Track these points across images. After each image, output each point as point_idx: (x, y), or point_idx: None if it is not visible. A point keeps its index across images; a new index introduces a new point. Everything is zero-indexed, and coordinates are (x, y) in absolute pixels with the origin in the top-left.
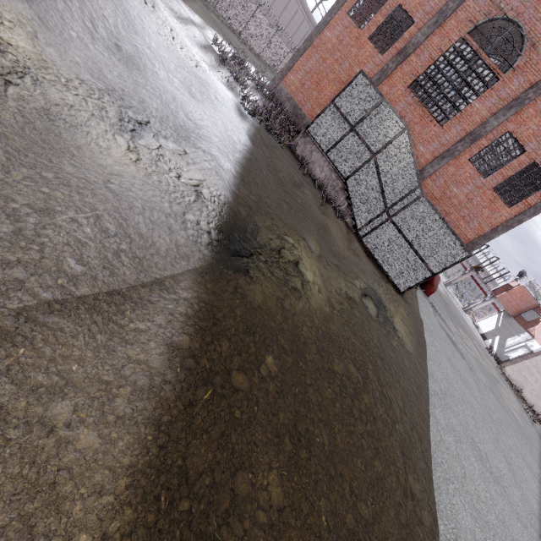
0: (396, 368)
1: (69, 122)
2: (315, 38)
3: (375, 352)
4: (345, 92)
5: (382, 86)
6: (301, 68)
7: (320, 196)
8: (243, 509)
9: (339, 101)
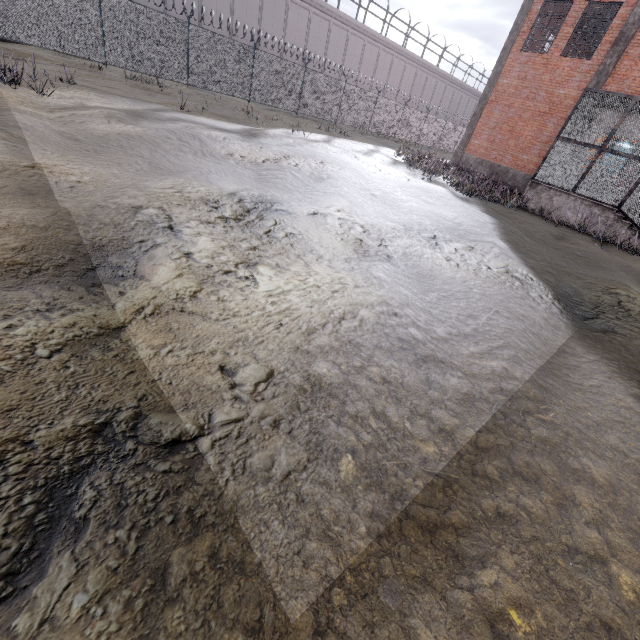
0: None
1: (417, 256)
2: (490, 93)
3: None
4: (571, 120)
5: (606, 88)
6: (483, 128)
7: (590, 240)
8: None
9: (567, 133)
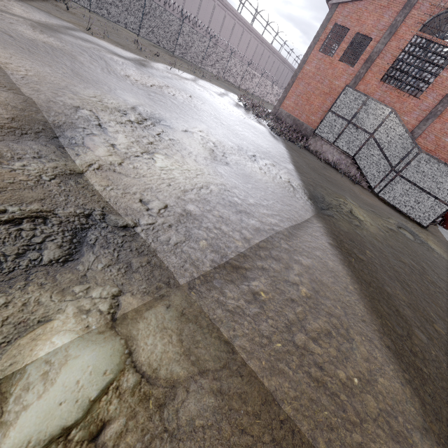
0: (444, 268)
1: (243, 164)
2: (299, 73)
3: (424, 257)
4: (337, 102)
5: (359, 86)
6: (293, 94)
7: (337, 172)
8: (393, 298)
9: (334, 108)
